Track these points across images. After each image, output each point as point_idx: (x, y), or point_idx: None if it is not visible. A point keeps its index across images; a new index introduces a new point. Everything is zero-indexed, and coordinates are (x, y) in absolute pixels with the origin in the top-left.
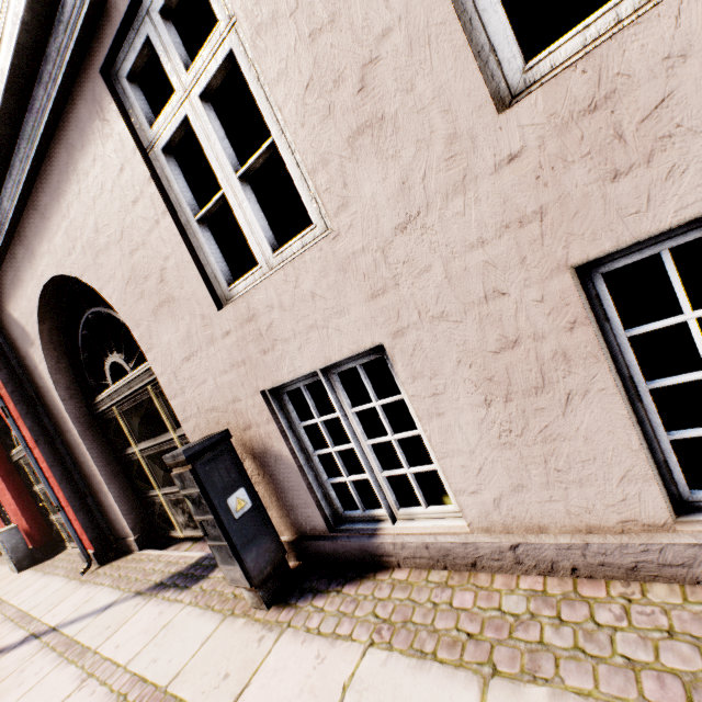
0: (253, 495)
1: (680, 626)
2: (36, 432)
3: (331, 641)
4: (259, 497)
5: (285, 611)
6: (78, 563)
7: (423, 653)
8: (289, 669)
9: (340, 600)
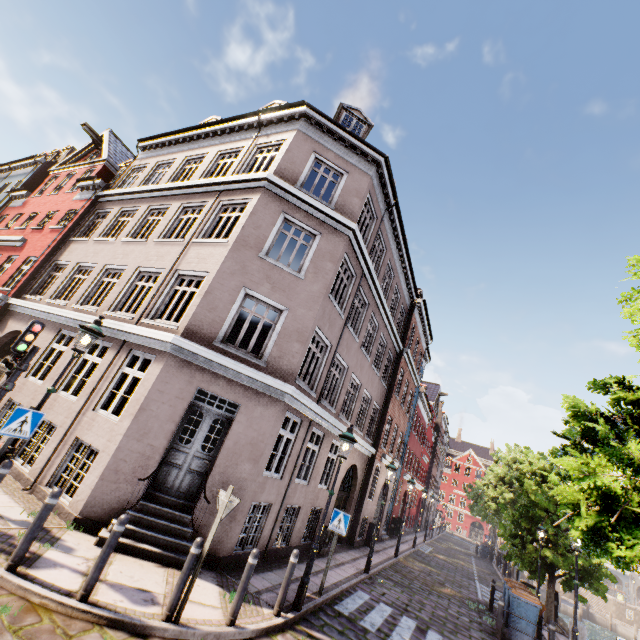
0: None
1: None
2: None
3: None
4: None
5: None
6: None
7: None
8: None
9: None
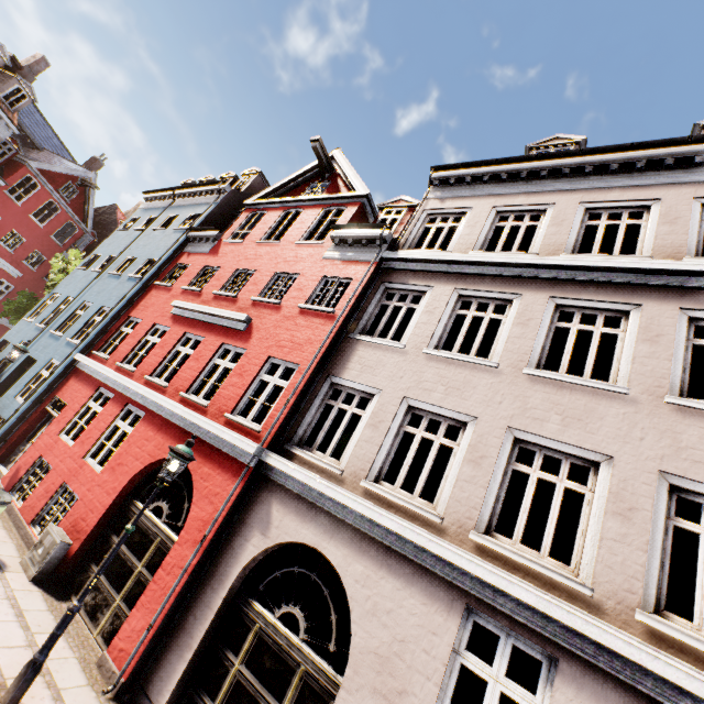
0: None
1: None
2: (198, 564)
3: None
4: None
5: None
6: (90, 655)
7: None
8: None
9: None
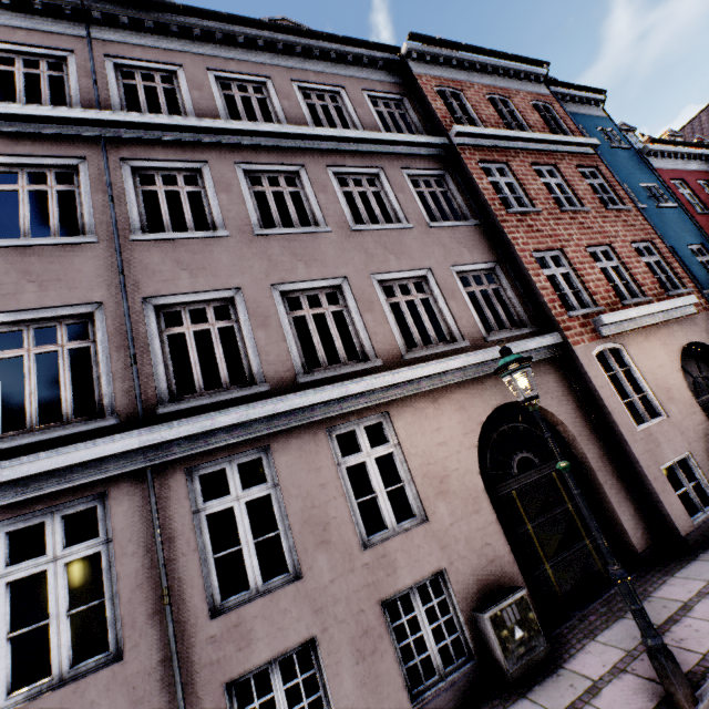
0: None
1: None
2: None
3: None
4: None
5: None
6: None
7: None
8: None
9: None
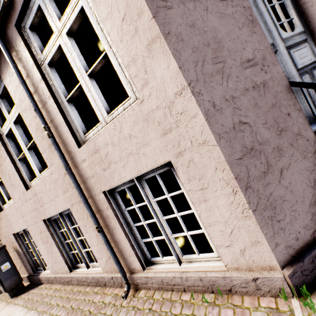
0: (12, 263)
1: (63, 295)
2: None
3: (15, 305)
4: (14, 264)
5: (15, 298)
6: None
7: (26, 306)
8: (2, 314)
9: (27, 294)
